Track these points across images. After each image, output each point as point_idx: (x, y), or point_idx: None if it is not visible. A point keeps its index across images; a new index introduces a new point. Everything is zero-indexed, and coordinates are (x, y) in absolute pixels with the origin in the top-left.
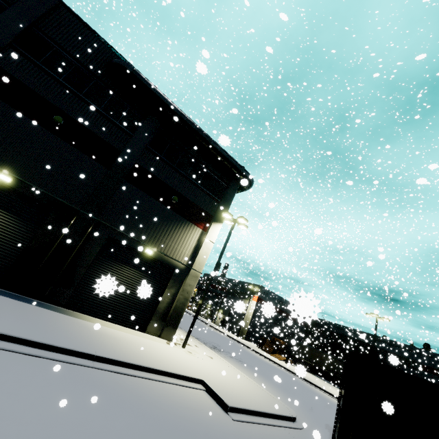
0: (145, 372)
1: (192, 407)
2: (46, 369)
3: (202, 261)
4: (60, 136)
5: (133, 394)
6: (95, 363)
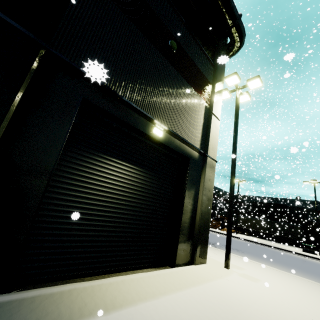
0: None
1: None
2: None
3: (214, 145)
4: None
5: None
6: None
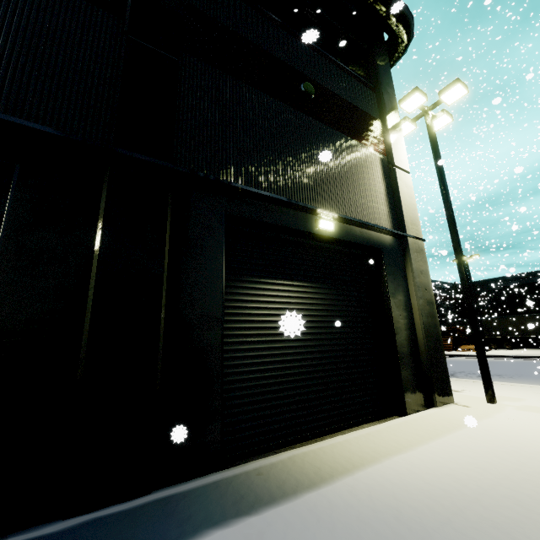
0: None
1: None
2: None
3: (413, 216)
4: None
5: None
6: None
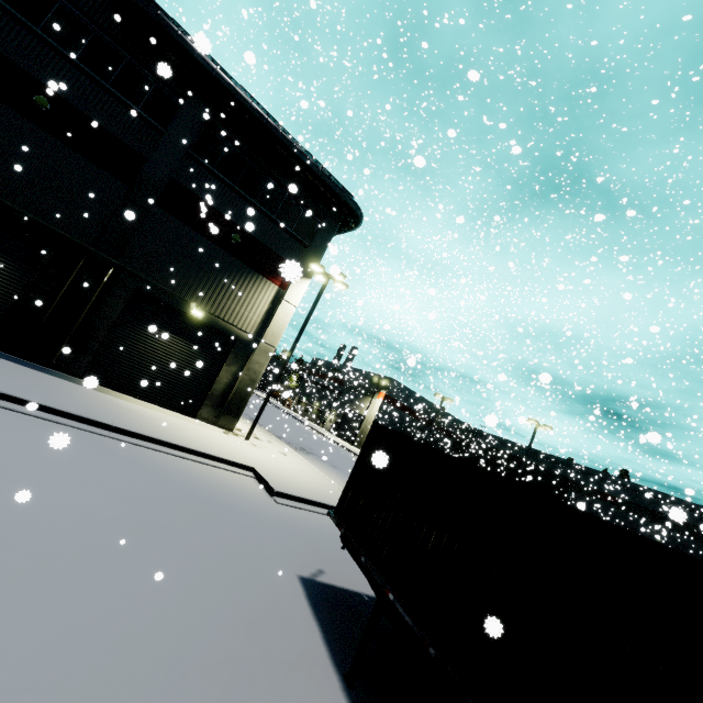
0: (178, 450)
1: (227, 485)
2: (48, 429)
3: (278, 332)
4: (47, 130)
5: (153, 464)
6: (112, 433)
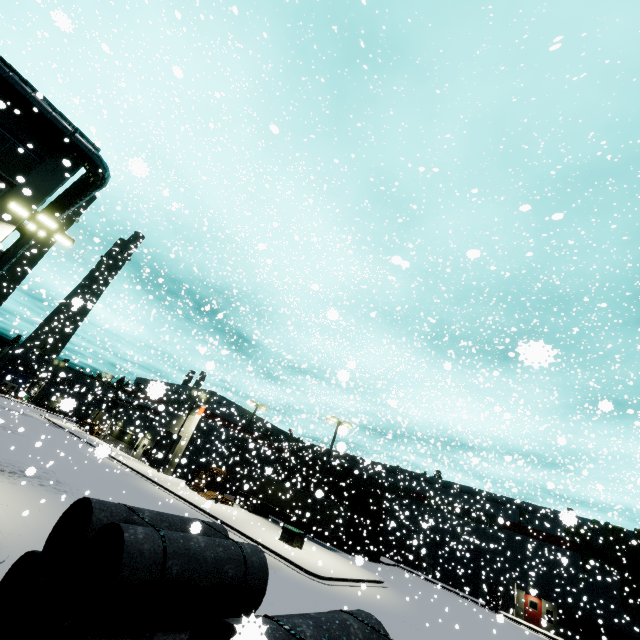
0: None
1: None
2: None
3: None
4: None
5: None
6: None
